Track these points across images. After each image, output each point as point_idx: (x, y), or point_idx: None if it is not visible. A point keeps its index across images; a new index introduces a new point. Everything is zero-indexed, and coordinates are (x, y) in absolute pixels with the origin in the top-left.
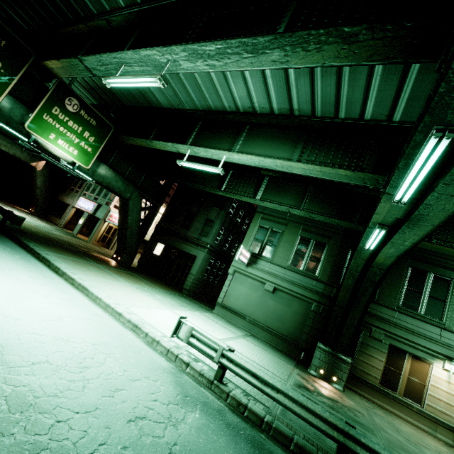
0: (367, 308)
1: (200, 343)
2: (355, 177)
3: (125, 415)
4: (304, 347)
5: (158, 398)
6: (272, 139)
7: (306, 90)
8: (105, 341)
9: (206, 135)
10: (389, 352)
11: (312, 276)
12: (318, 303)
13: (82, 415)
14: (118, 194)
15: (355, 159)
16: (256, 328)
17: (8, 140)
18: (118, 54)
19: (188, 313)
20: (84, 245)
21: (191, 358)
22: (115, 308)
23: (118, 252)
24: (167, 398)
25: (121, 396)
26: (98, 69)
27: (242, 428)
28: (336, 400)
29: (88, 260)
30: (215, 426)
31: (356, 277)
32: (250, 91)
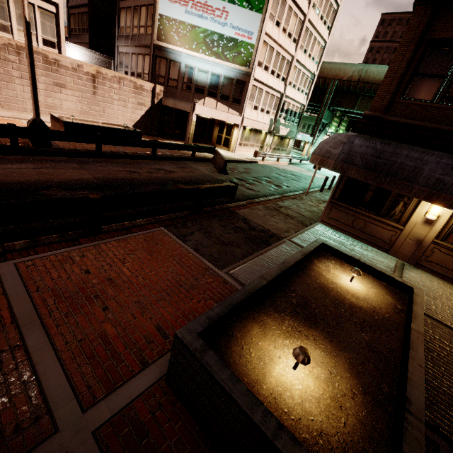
0: None
1: None
2: None
3: None
4: None
5: None
6: None
7: None
8: None
9: None
10: None
11: None
12: None
13: None
14: None
15: None
16: None
17: None
18: None
19: None
20: None
21: None
22: None
23: None
24: None
25: None
26: None
27: None
28: None
29: None
30: None
31: None
32: None
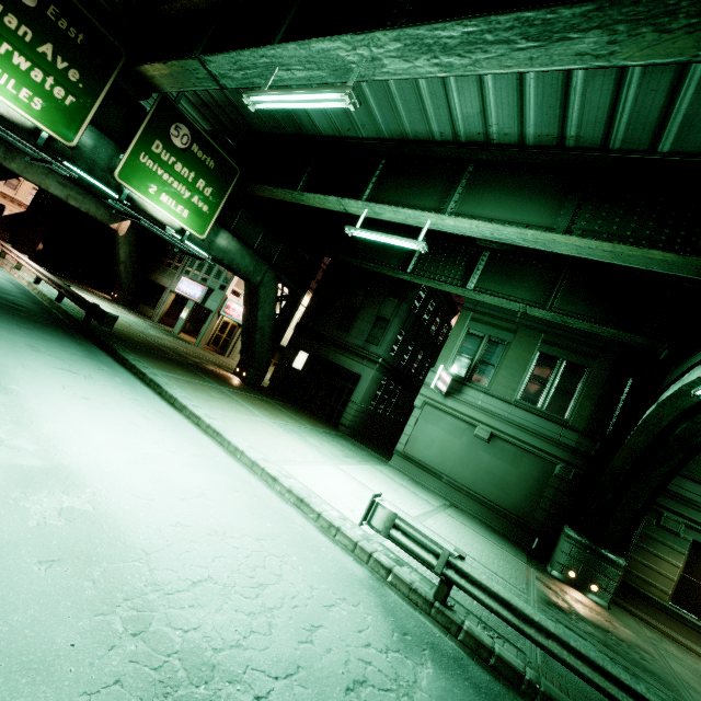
0: (666, 485)
1: (408, 540)
2: (682, 265)
3: (339, 678)
4: (539, 531)
5: (370, 640)
6: (516, 190)
7: (601, 101)
8: (270, 532)
9: (395, 182)
10: (692, 554)
11: (558, 419)
12: (567, 464)
13: (284, 682)
14: (244, 277)
15: (682, 231)
16: (459, 494)
17: (78, 190)
18: (269, 50)
19: (358, 468)
20: (193, 351)
21: (391, 559)
22: (266, 469)
23: (242, 364)
24: (382, 639)
25: (322, 639)
26: (230, 76)
27: (497, 693)
28: (606, 628)
29: (206, 380)
30: (461, 693)
31: (654, 434)
32: (486, 104)
